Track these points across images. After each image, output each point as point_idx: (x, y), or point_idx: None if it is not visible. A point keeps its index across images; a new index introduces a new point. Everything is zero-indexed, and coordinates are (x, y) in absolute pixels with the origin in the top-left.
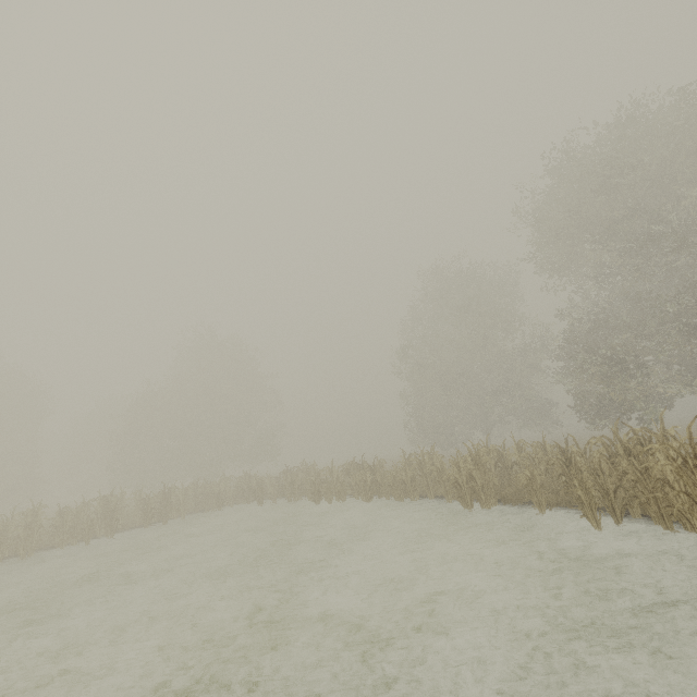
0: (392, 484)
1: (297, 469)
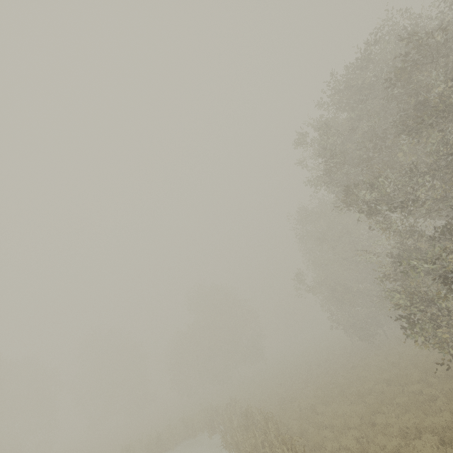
0: (245, 452)
1: (226, 409)
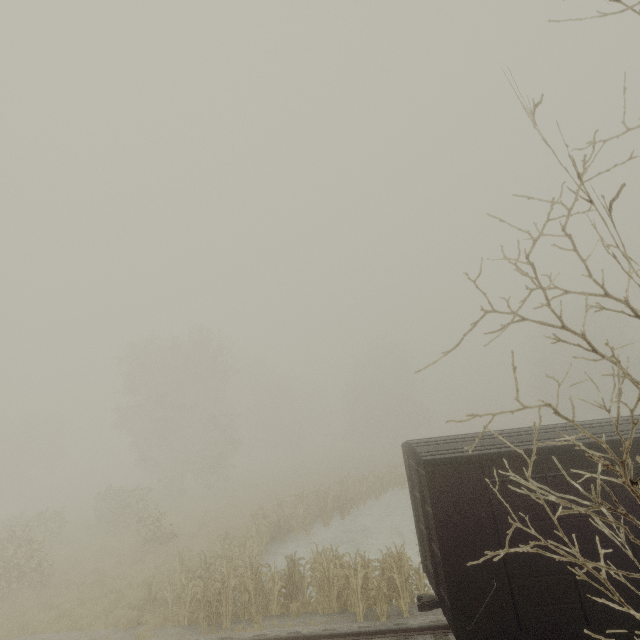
0: None
1: None
